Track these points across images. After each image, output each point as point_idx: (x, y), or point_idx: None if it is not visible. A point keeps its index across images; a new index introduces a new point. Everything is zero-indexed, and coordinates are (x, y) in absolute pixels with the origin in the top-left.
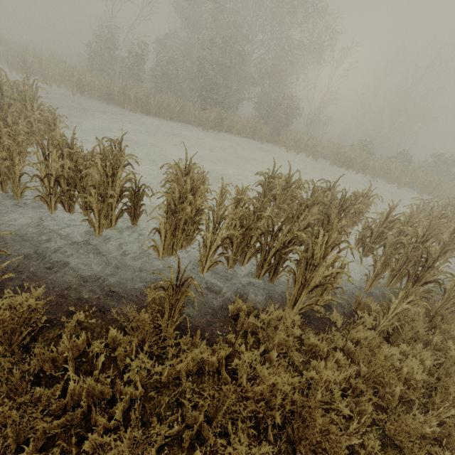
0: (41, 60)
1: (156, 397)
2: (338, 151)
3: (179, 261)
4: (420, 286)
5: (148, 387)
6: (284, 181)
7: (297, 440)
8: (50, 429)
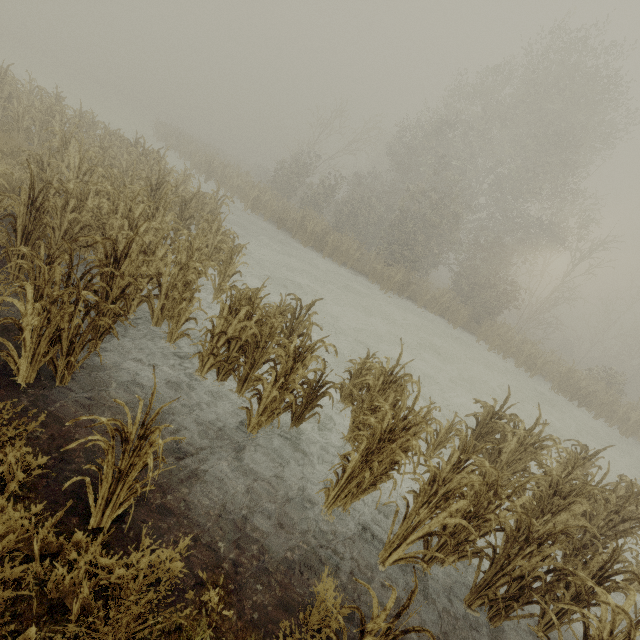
0: (227, 167)
1: None
2: (569, 375)
3: (414, 591)
4: None
5: None
6: (525, 434)
7: None
8: None
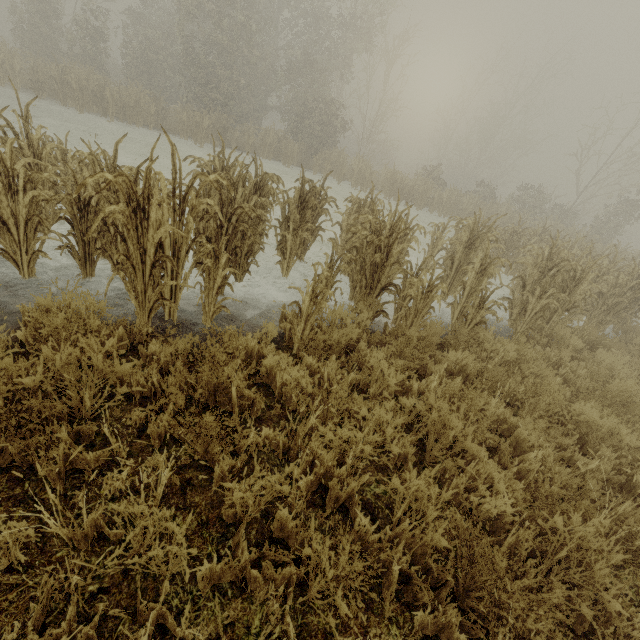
0: None
1: None
2: (394, 179)
3: None
4: (378, 295)
5: None
6: (212, 163)
7: None
8: None
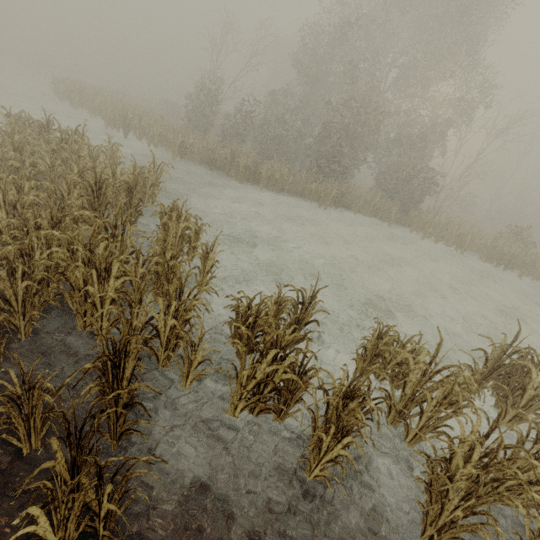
0: (142, 117)
1: None
2: (494, 245)
3: None
4: None
5: None
6: None
7: None
8: None
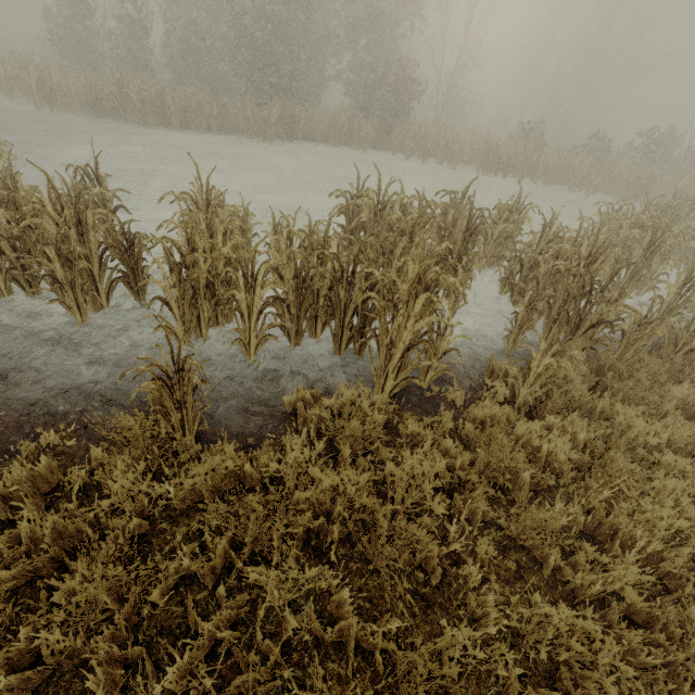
0: None
1: (169, 529)
2: (488, 147)
3: (167, 333)
4: (585, 332)
5: (157, 519)
6: (371, 200)
7: (374, 556)
8: (5, 586)
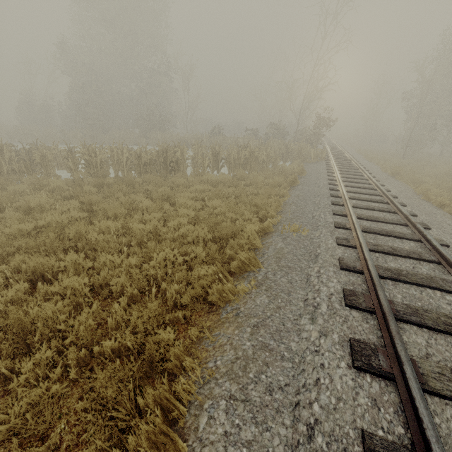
0: None
1: None
2: (179, 138)
3: None
4: None
5: None
6: None
7: None
8: None
